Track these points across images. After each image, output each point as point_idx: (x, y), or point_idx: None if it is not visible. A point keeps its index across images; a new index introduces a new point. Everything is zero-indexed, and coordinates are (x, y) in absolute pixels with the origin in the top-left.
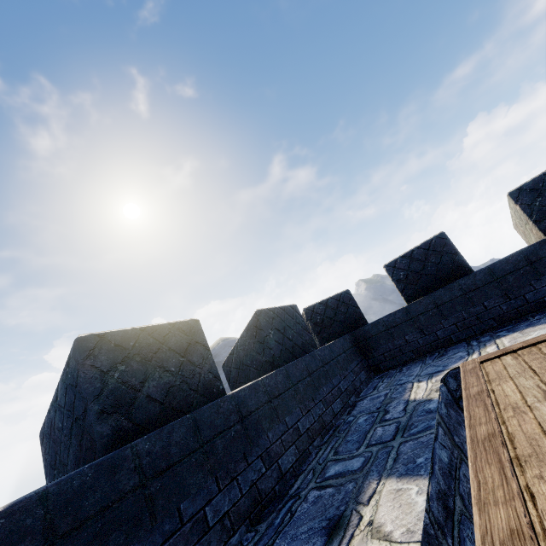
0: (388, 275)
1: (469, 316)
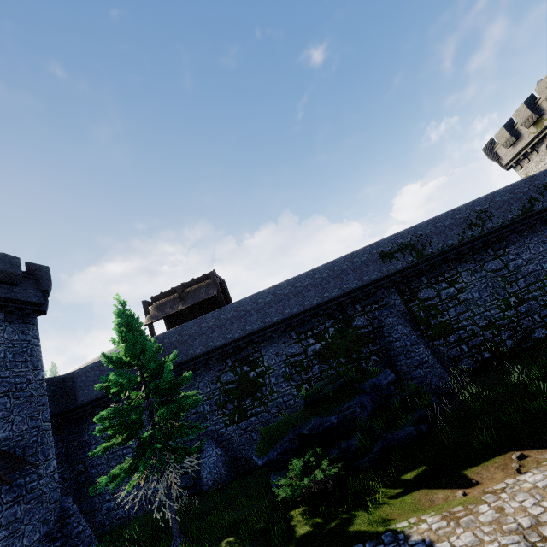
0: None
1: None
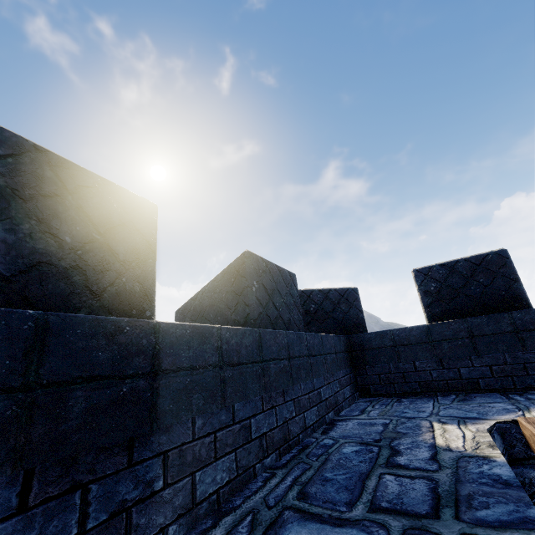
0: (415, 282)
1: (513, 362)
